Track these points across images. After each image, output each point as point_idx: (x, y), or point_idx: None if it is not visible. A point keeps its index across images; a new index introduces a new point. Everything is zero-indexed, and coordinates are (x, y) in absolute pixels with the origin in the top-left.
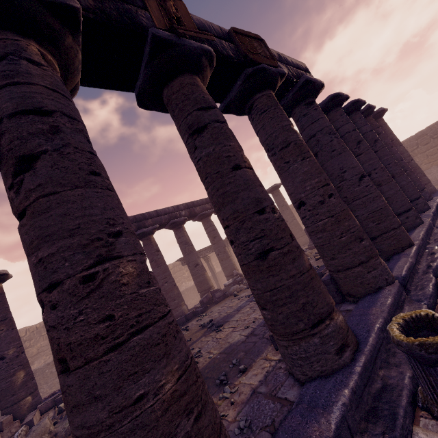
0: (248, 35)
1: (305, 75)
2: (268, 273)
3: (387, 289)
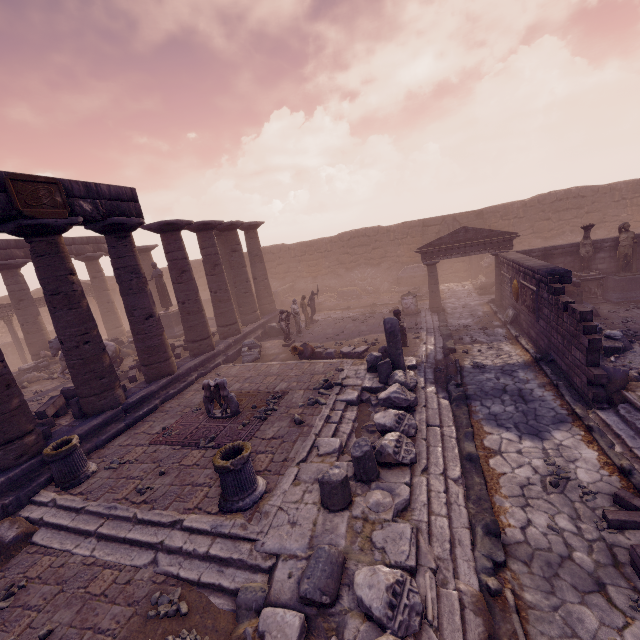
0: (34, 181)
1: (113, 218)
2: None
3: (106, 413)
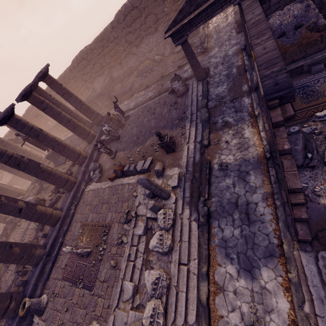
0: None
1: None
2: None
3: (40, 264)
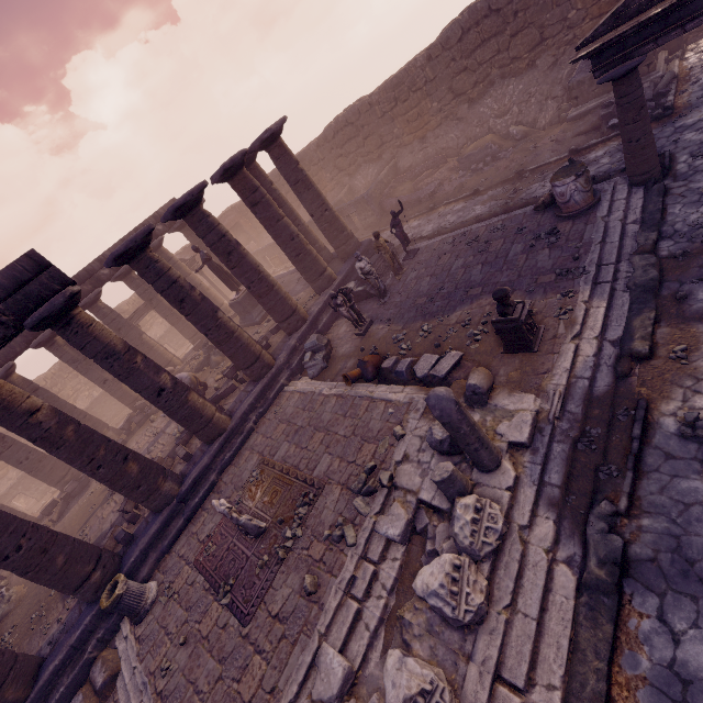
0: None
1: (26, 323)
2: (34, 581)
3: (163, 513)
